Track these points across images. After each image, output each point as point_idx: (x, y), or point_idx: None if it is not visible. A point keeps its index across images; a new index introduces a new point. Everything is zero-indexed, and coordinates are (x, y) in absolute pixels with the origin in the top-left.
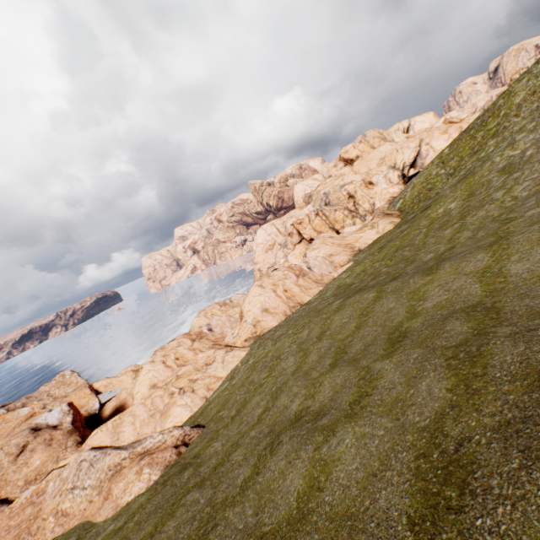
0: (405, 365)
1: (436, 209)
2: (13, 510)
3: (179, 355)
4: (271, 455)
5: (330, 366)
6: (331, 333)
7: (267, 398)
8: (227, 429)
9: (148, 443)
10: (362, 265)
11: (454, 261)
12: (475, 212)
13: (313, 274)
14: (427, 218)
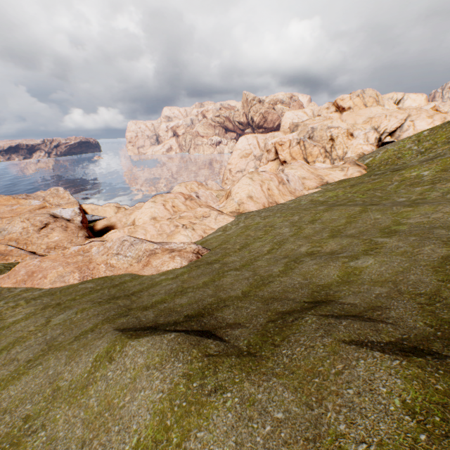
0: (406, 241)
1: (410, 172)
2: (65, 255)
3: (175, 205)
4: (298, 264)
5: (329, 236)
6: (322, 222)
7: (271, 244)
8: (238, 253)
9: (173, 245)
10: (334, 192)
11: (432, 204)
12: (445, 182)
13: (289, 186)
14: (400, 176)
